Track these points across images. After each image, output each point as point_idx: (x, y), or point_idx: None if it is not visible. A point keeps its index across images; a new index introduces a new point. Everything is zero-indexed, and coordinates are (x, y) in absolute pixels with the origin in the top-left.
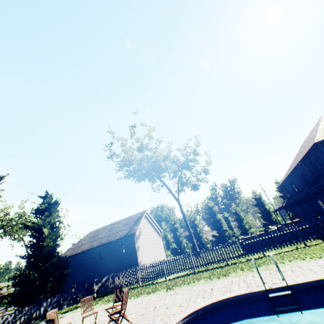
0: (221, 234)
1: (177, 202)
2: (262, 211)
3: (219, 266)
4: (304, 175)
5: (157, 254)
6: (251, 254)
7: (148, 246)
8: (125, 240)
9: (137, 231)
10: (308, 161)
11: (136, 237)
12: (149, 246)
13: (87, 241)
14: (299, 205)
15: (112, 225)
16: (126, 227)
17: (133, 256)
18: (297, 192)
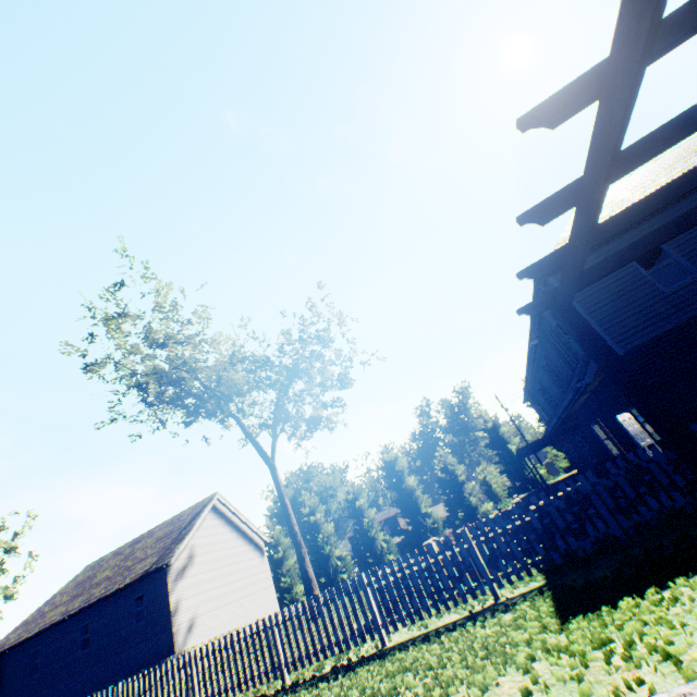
0: (420, 526)
1: (270, 469)
2: (504, 458)
3: (257, 696)
4: (552, 366)
5: (247, 607)
6: (351, 646)
7: (216, 592)
8: (145, 586)
9: (177, 556)
10: (546, 327)
11: (177, 574)
12: (220, 591)
13: (65, 597)
14: (569, 438)
15: (135, 542)
16: (157, 548)
17: (163, 631)
18: (554, 408)
